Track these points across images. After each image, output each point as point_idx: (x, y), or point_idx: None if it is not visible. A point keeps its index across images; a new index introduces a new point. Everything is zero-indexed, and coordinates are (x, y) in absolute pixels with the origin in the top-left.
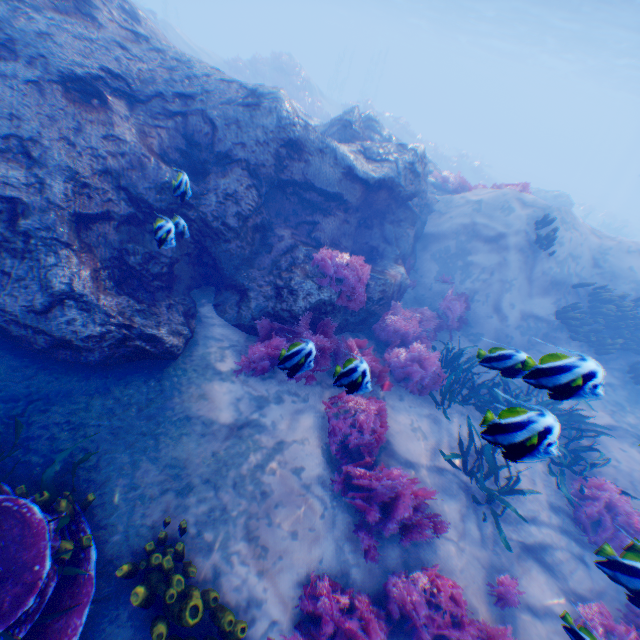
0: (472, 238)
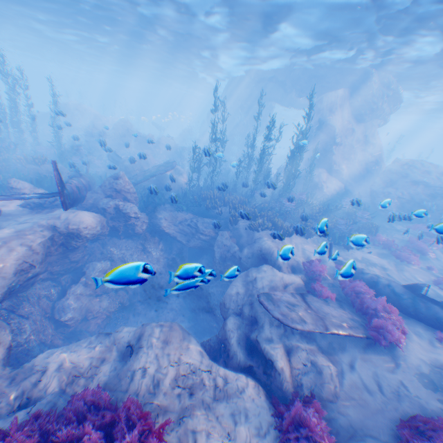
0: None
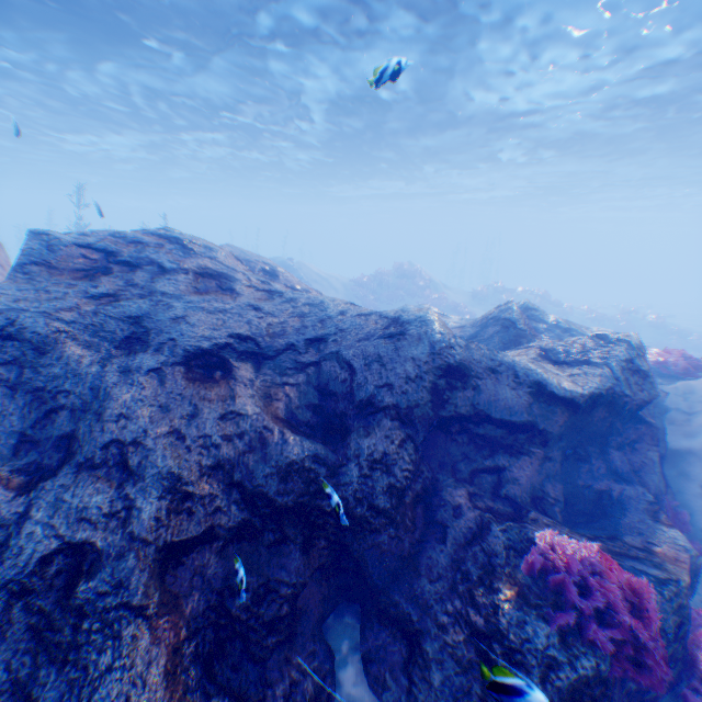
0: None
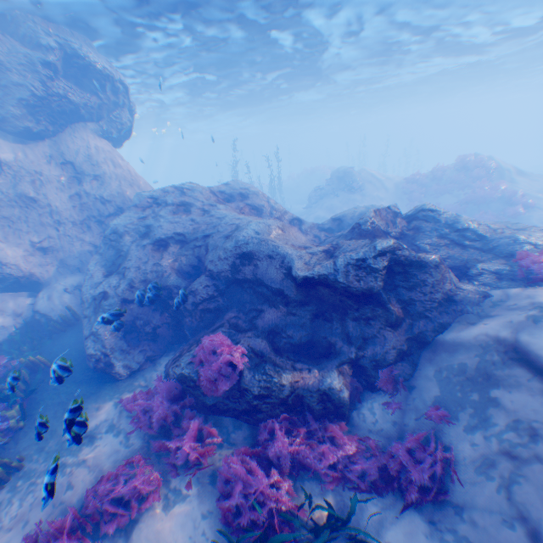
0: (509, 360)
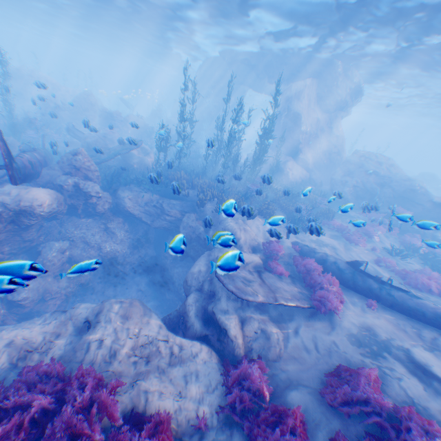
0: None
